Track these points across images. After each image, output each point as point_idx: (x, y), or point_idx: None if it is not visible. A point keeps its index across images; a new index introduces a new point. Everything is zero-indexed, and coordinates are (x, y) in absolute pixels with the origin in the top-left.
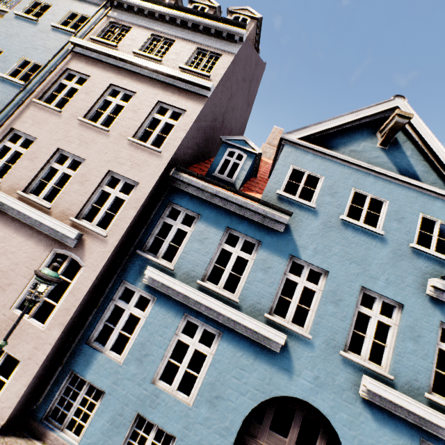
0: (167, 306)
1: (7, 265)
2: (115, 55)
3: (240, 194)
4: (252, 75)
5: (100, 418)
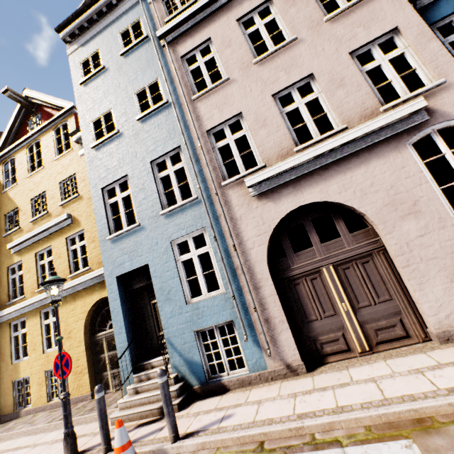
0: None
1: (384, 196)
2: None
3: None
4: None
5: None
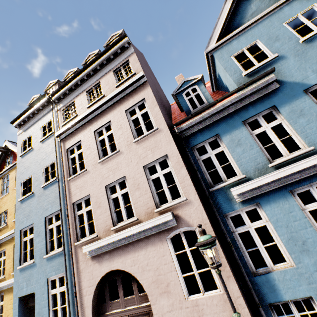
0: (272, 199)
1: (153, 275)
2: (82, 117)
3: (229, 95)
4: (144, 61)
5: None
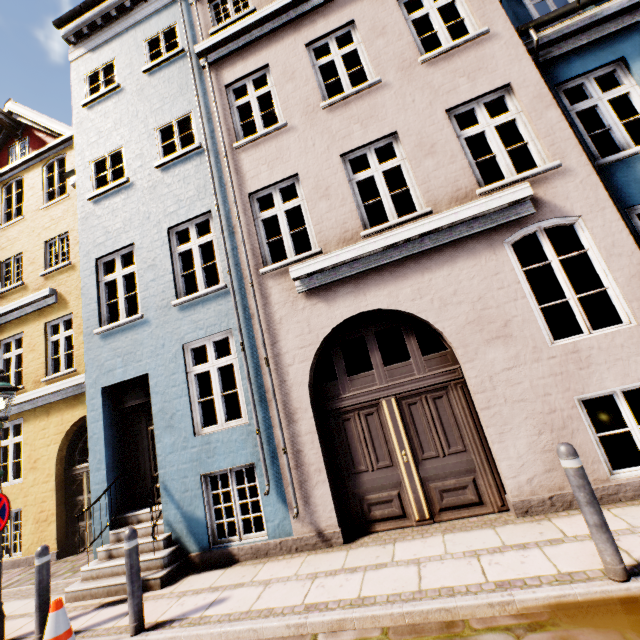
0: None
1: (468, 310)
2: (278, 8)
3: None
4: None
5: None
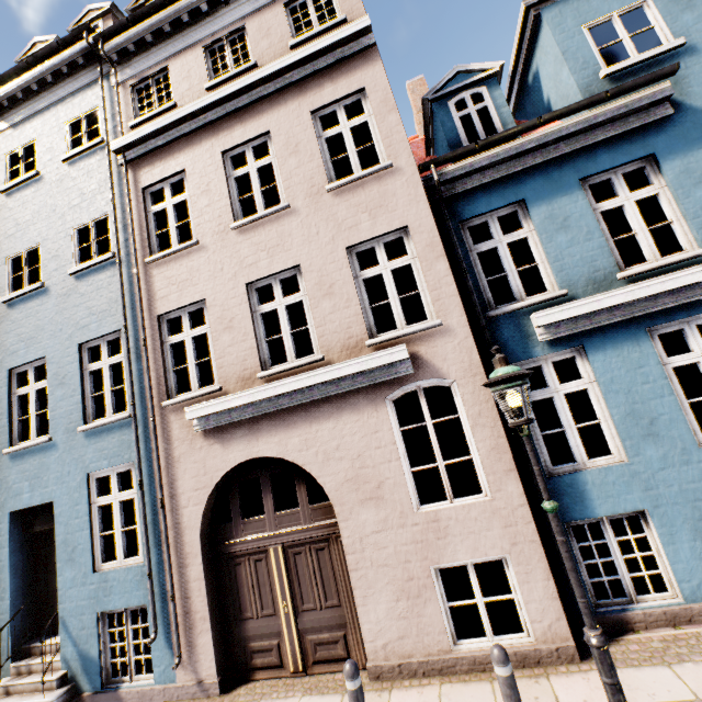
0: (610, 342)
1: (348, 467)
2: (193, 110)
3: (568, 112)
4: None
5: (678, 545)
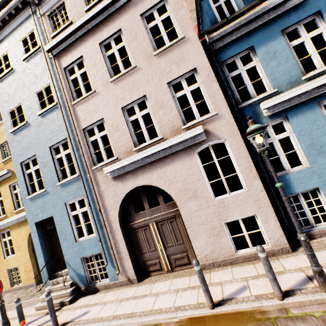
0: (300, 112)
1: (180, 185)
2: (81, 23)
3: None
4: None
5: None
